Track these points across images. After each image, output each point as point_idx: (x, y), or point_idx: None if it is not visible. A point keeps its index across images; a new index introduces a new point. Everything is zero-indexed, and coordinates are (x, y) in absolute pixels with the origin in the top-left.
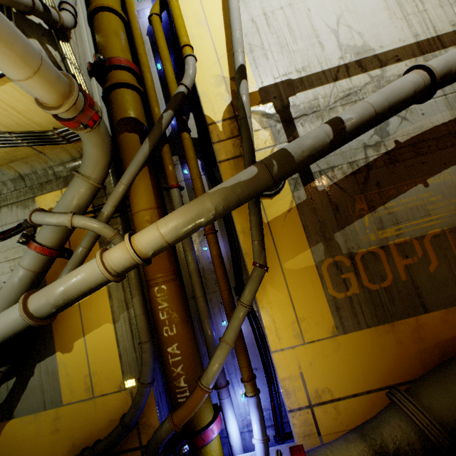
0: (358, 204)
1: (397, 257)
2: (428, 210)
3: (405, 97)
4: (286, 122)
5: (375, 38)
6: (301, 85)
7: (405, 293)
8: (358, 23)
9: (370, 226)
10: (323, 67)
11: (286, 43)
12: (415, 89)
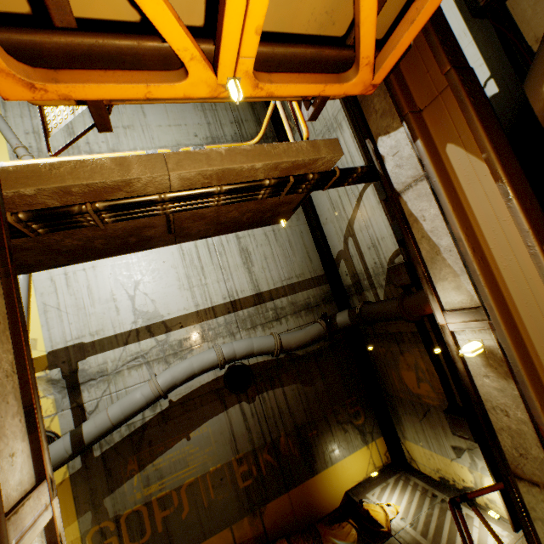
0: (130, 465)
1: (158, 510)
2: (188, 461)
3: (140, 408)
4: (73, 387)
5: (165, 305)
6: (93, 348)
7: (160, 543)
8: (153, 290)
9: (138, 485)
10: (116, 330)
11: (84, 305)
12: (148, 401)
